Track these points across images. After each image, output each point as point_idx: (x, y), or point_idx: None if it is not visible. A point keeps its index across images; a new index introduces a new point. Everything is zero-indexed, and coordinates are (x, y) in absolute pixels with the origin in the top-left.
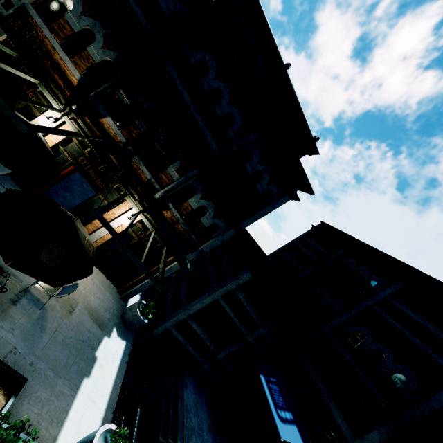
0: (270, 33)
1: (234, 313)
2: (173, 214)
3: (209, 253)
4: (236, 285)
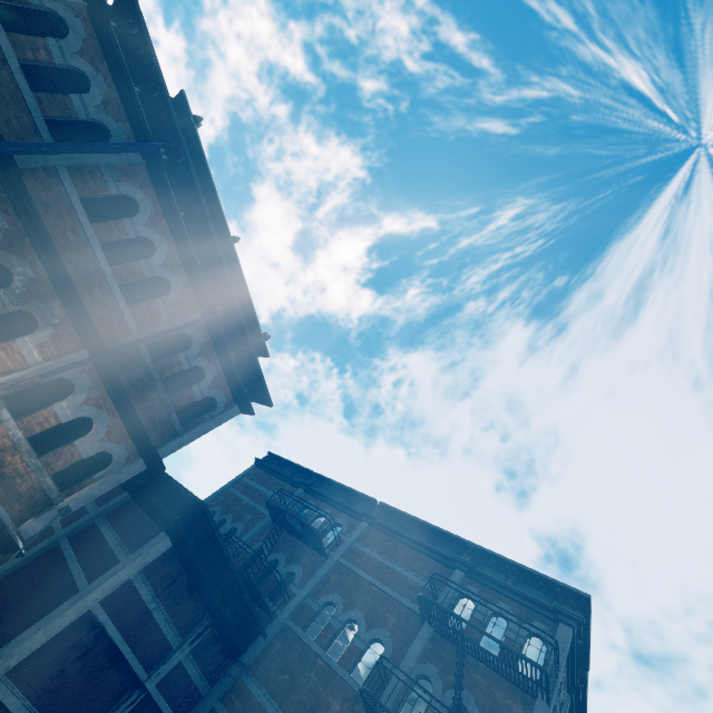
0: (216, 194)
1: (123, 635)
2: (7, 432)
3: (62, 522)
4: (139, 568)
